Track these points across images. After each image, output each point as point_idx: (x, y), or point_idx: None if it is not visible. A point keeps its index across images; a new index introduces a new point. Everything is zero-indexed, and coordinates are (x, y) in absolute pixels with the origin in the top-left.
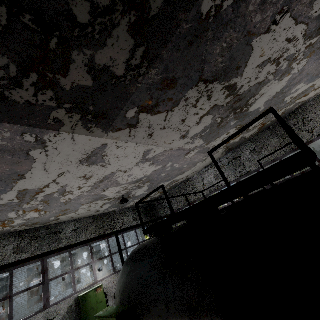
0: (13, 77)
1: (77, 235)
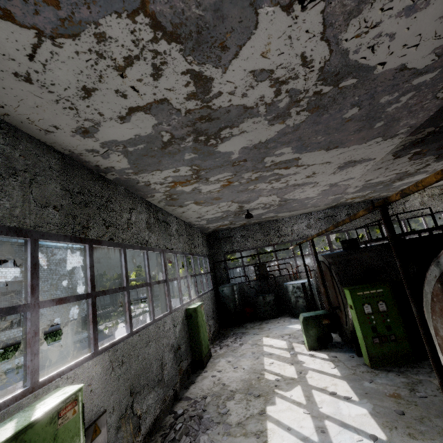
0: None
1: (178, 237)
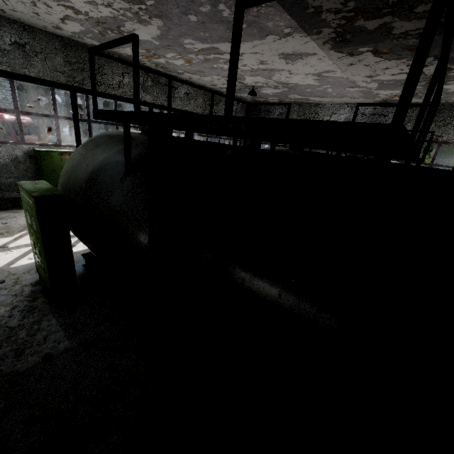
0: (341, 10)
1: (187, 101)
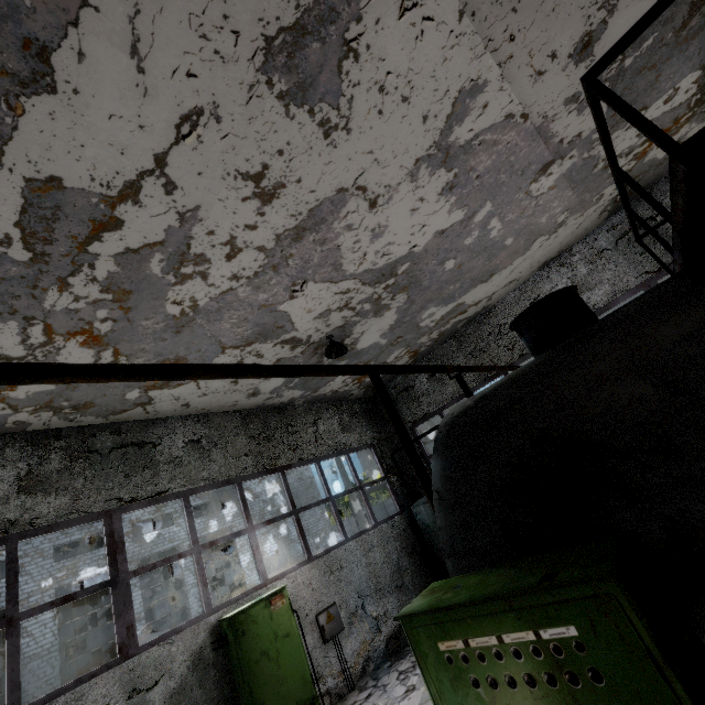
0: None
1: (201, 456)
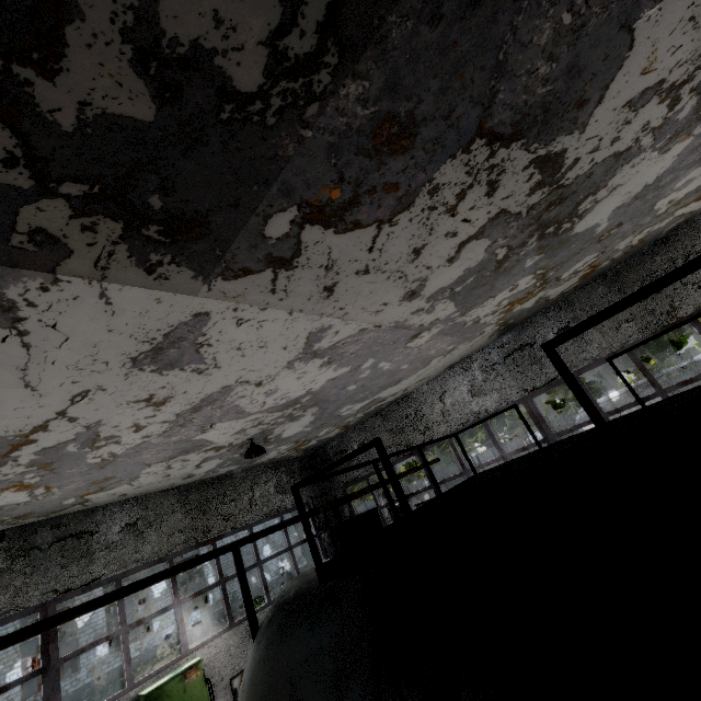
0: None
1: (136, 538)
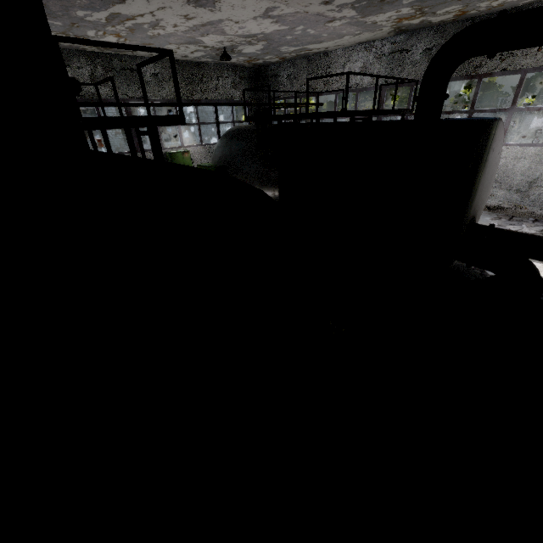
0: None
1: (158, 84)
